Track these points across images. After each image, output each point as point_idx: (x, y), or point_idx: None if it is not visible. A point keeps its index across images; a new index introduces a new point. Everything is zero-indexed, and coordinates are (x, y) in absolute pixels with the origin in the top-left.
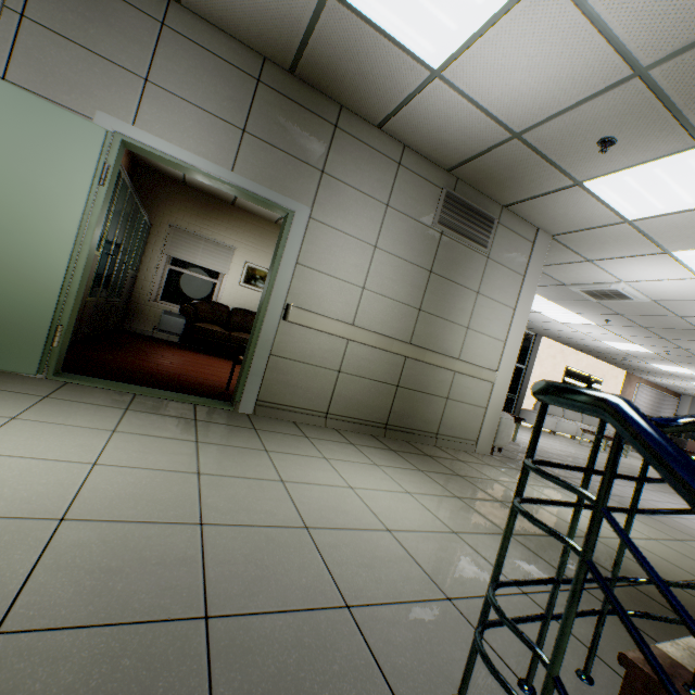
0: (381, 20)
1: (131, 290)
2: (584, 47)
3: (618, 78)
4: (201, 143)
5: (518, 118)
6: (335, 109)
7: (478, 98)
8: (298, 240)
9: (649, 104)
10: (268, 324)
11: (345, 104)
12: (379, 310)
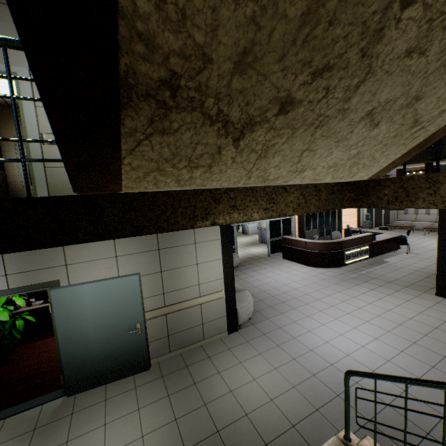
0: None
1: (6, 183)
2: None
3: None
4: None
5: None
6: None
7: None
8: (29, 91)
9: None
10: (34, 149)
11: None
12: None
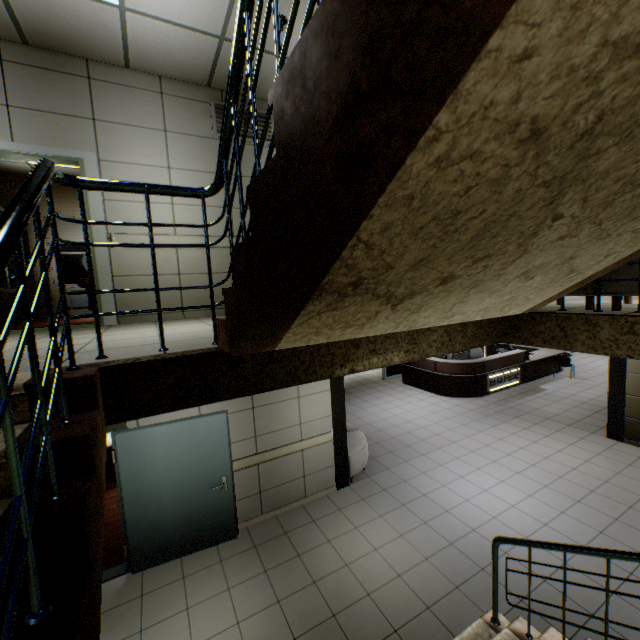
0: None
1: (33, 282)
2: None
3: None
4: None
5: (209, 24)
6: (82, 64)
7: (168, 17)
8: None
9: None
10: (100, 253)
11: (88, 57)
12: (194, 217)
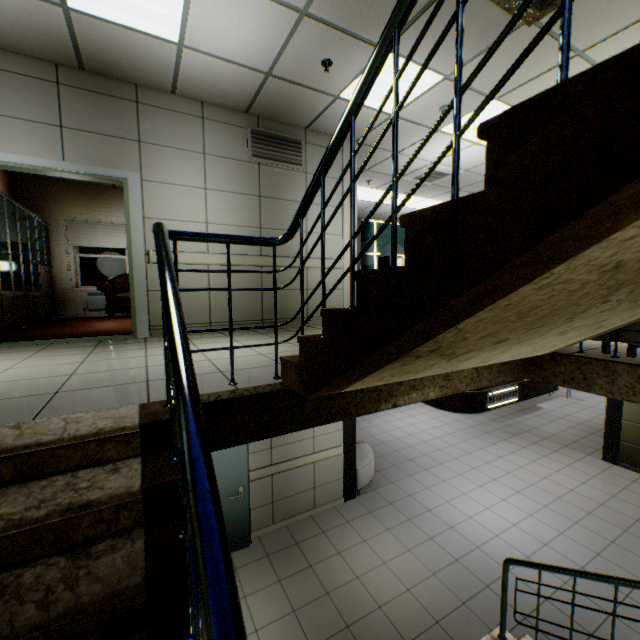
0: (116, 18)
1: (52, 283)
2: (257, 5)
3: (295, 20)
4: (30, 146)
5: (259, 62)
6: (131, 88)
7: (222, 55)
8: (138, 200)
9: (328, 32)
10: (138, 269)
11: (138, 83)
12: None
